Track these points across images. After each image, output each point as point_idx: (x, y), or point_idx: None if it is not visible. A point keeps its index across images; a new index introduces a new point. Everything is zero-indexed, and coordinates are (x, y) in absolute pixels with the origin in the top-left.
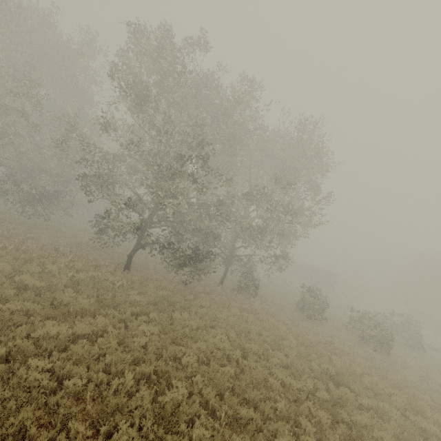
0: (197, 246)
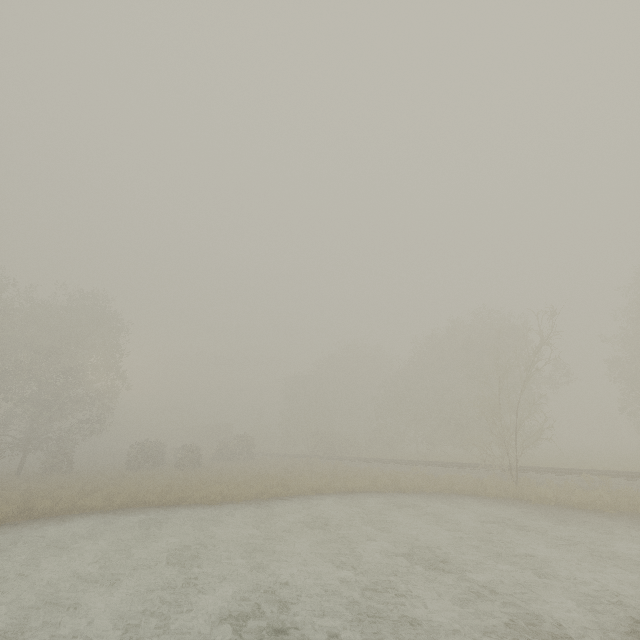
0: None
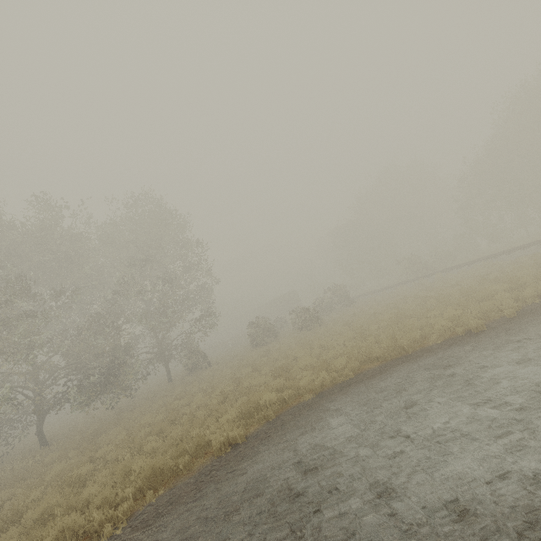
0: (109, 368)
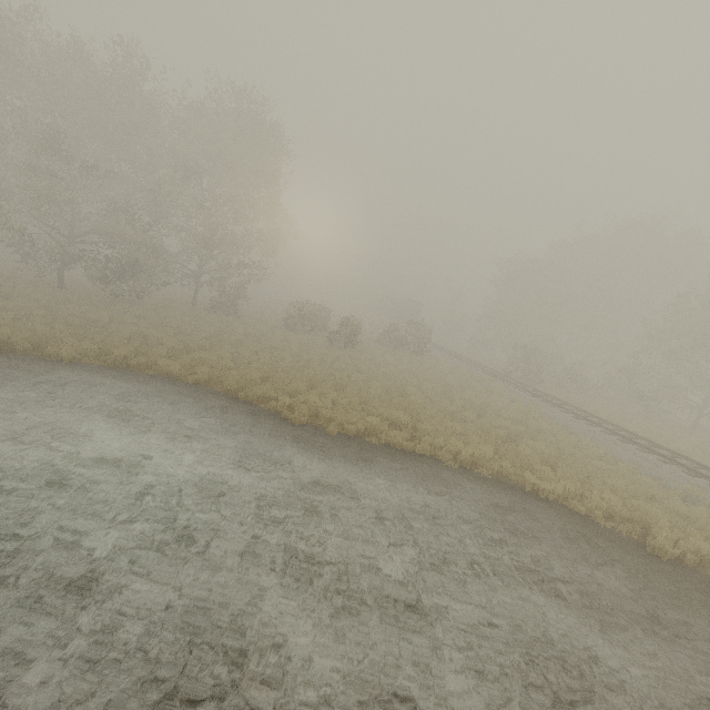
0: (132, 258)
